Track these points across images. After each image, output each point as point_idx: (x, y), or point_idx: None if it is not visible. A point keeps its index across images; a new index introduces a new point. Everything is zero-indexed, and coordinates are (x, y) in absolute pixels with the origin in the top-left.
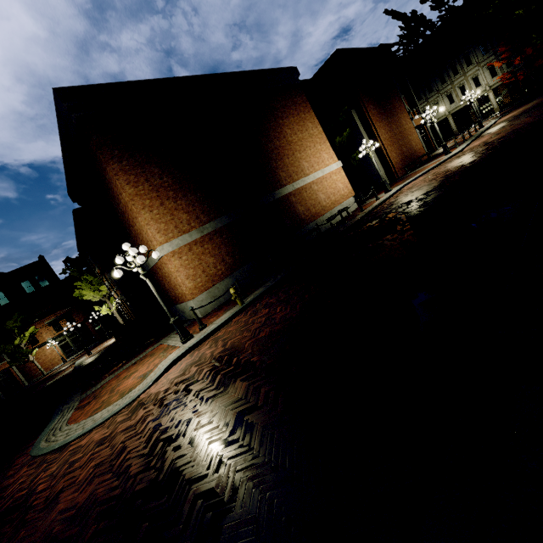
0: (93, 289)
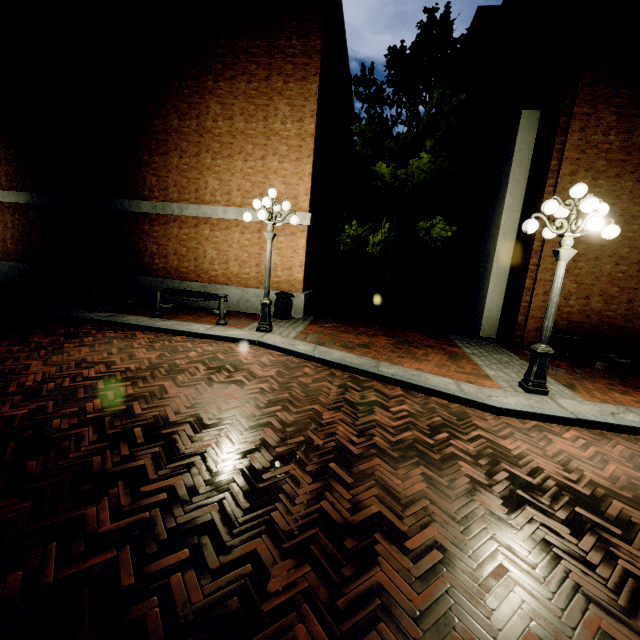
0: None
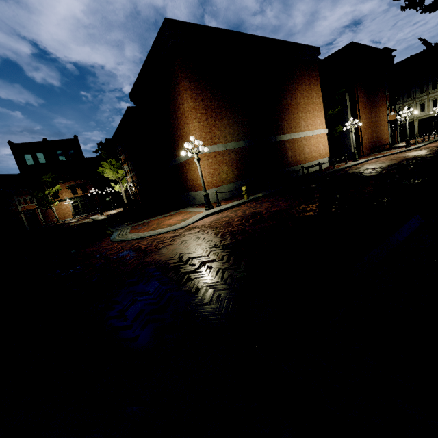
0: (113, 170)
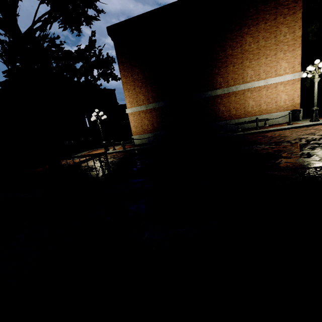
0: None
